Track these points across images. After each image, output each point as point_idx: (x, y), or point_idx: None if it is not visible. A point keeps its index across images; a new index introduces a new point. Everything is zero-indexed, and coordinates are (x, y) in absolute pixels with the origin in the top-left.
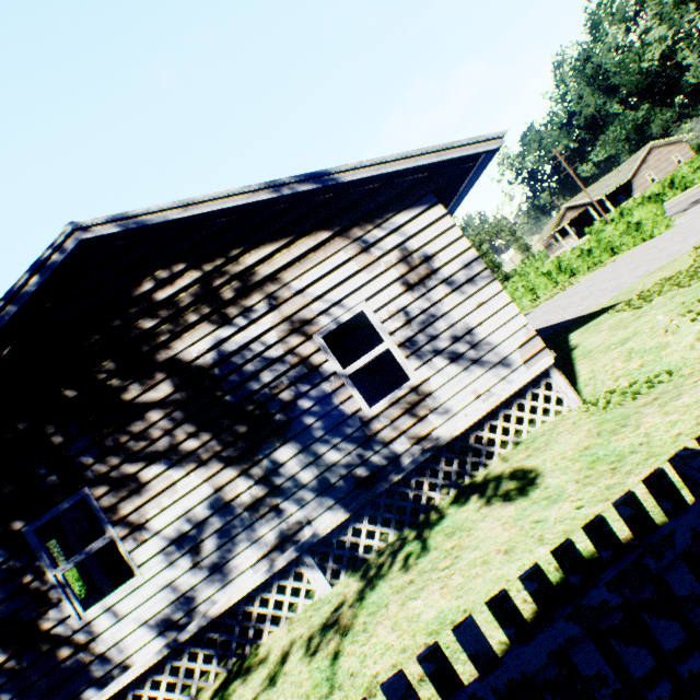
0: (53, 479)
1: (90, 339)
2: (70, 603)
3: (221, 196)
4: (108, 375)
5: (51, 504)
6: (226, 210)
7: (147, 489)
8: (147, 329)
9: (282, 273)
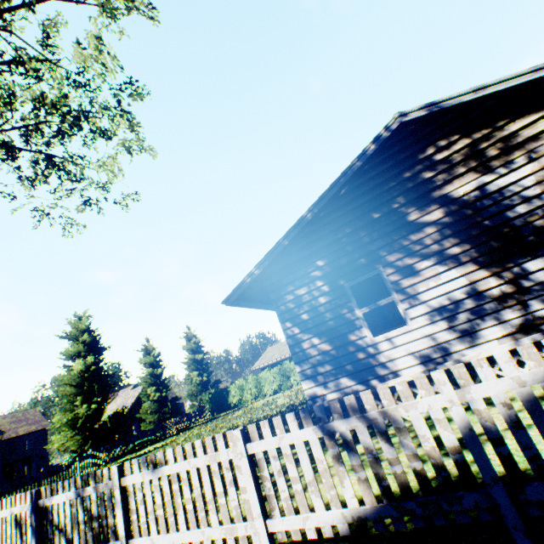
0: (361, 261)
1: (388, 185)
2: (366, 329)
3: (508, 78)
4: (398, 206)
5: (359, 274)
6: (506, 90)
7: (418, 275)
8: (426, 178)
9: (543, 134)
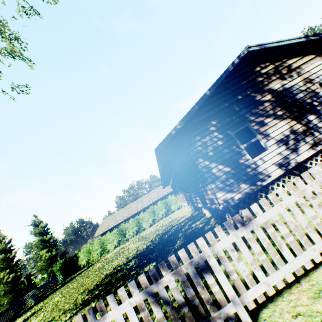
0: (237, 120)
1: (242, 83)
2: (248, 155)
3: (290, 39)
4: (249, 93)
5: (237, 127)
6: (288, 45)
7: (267, 125)
8: (259, 80)
9: (300, 66)
